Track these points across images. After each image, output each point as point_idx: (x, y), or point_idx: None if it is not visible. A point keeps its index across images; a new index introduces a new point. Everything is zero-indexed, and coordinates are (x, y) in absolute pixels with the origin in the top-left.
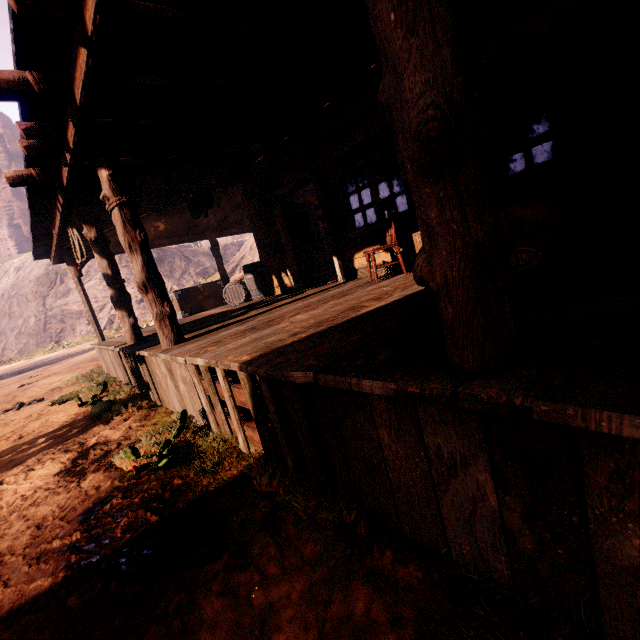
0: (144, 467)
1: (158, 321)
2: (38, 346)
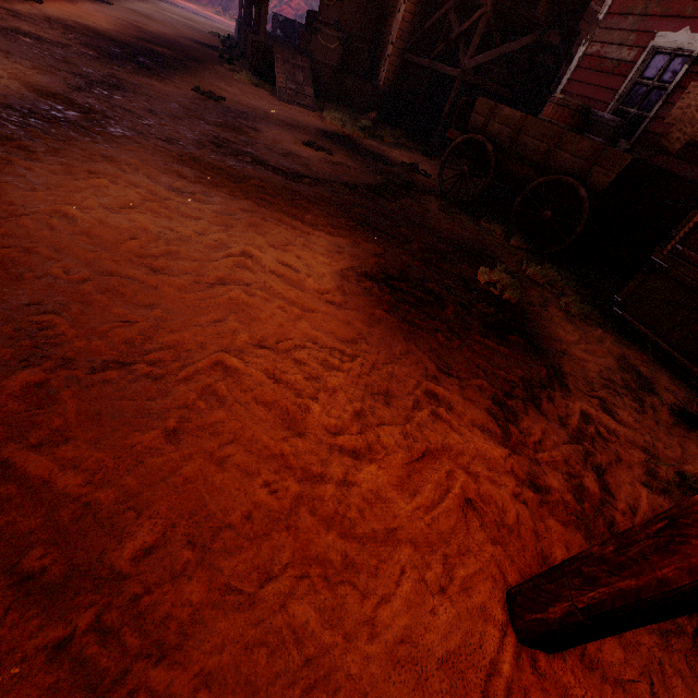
0: (224, 46)
1: (247, 15)
2: (210, 2)
